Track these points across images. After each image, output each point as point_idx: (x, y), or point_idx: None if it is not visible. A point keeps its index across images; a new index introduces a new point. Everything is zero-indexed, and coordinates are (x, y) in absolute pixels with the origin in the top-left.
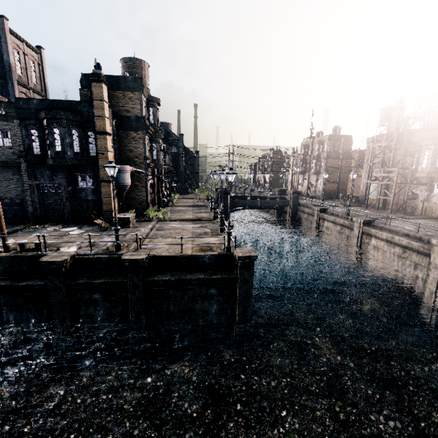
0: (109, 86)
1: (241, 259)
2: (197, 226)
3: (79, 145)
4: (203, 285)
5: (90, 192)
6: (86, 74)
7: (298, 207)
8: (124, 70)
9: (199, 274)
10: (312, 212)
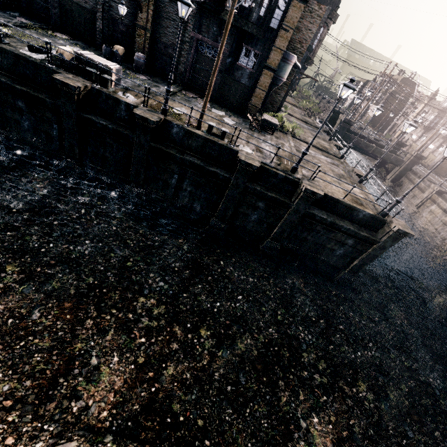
0: None
1: (398, 231)
2: (330, 162)
3: (266, 5)
4: (346, 234)
5: (246, 75)
6: None
7: (409, 172)
8: None
9: (349, 224)
10: (424, 187)
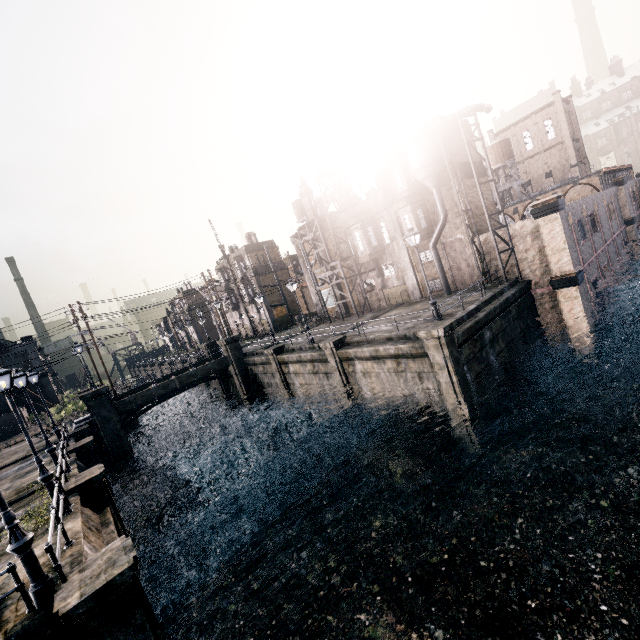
0: None
1: (80, 613)
2: None
3: None
4: None
5: None
6: None
7: (245, 359)
8: None
9: None
10: (266, 359)
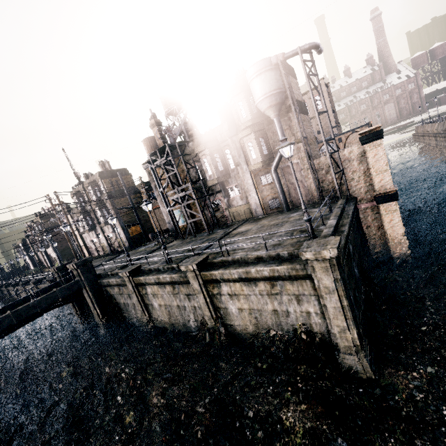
0: None
1: None
2: None
3: None
4: None
5: None
6: None
7: (99, 281)
8: None
9: None
10: (122, 281)
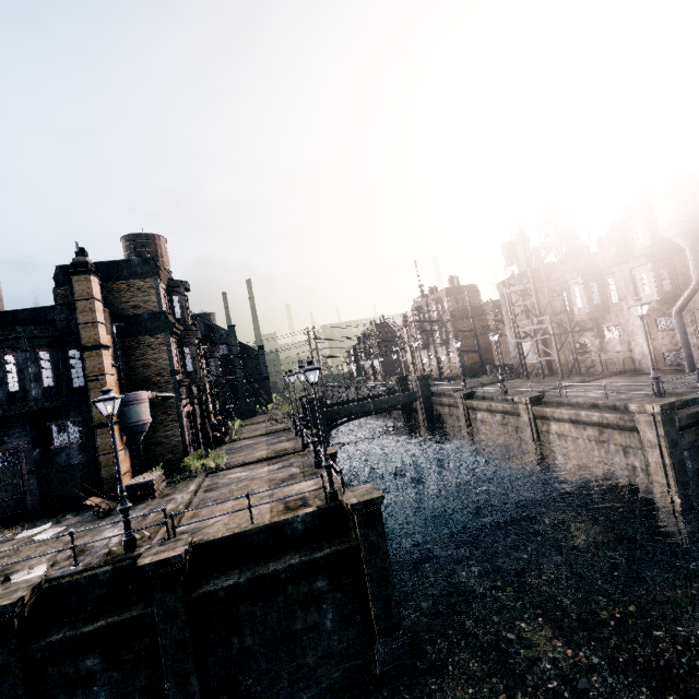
0: (104, 277)
1: (357, 508)
2: (276, 468)
3: (52, 374)
4: (301, 577)
5: (76, 451)
6: (64, 266)
7: (432, 398)
8: (129, 252)
9: (290, 557)
10: (454, 402)
